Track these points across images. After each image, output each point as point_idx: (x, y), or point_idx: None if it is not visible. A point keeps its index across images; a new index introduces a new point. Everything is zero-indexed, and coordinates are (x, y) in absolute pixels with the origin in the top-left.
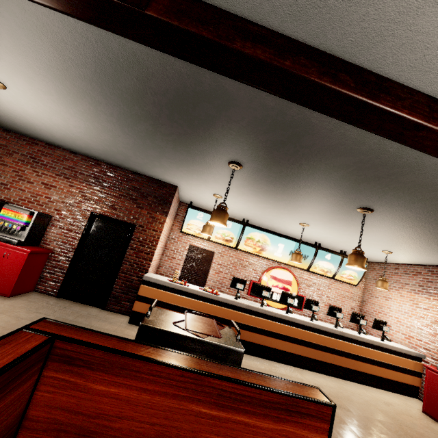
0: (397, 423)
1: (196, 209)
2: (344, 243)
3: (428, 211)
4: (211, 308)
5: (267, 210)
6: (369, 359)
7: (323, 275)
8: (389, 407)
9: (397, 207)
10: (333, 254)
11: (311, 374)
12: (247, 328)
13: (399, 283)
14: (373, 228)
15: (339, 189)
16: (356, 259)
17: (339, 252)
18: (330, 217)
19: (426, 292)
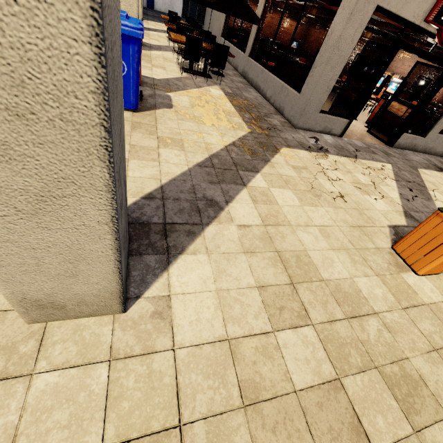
0: None
1: None
2: None
3: None
4: None
5: None
6: None
7: None
8: None
9: None
10: None
11: None
12: None
13: None
14: None
15: None
16: None
17: None
18: None
19: None
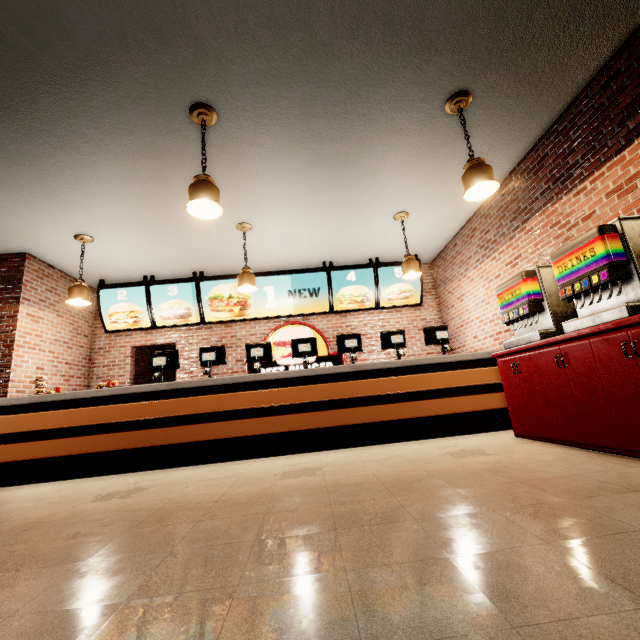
0: (421, 464)
1: (111, 287)
2: (343, 237)
3: (237, 36)
4: (105, 412)
5: (167, 226)
6: (421, 392)
7: (360, 309)
8: (442, 450)
9: (206, 66)
10: (358, 269)
11: (312, 455)
12: (180, 422)
13: (463, 264)
14: (295, 164)
15: (89, 77)
16: (190, 190)
17: (366, 263)
18: (226, 179)
19: (489, 251)
